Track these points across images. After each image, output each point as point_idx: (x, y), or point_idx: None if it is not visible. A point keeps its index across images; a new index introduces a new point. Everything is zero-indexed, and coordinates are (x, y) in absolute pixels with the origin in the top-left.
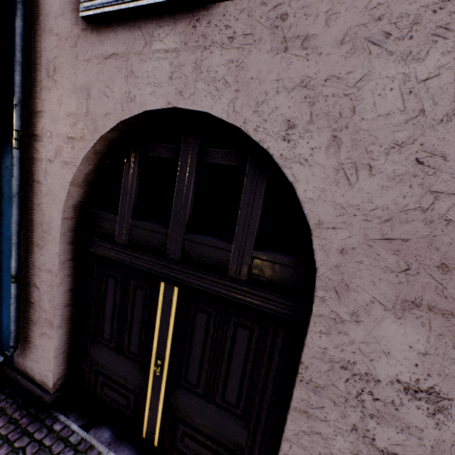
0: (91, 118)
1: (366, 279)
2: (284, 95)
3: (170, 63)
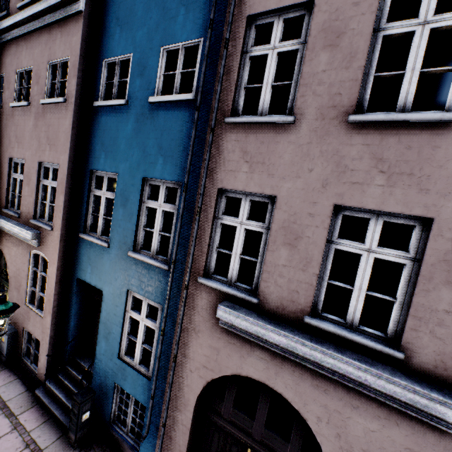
0: (218, 364)
1: None
2: (317, 406)
3: (263, 364)
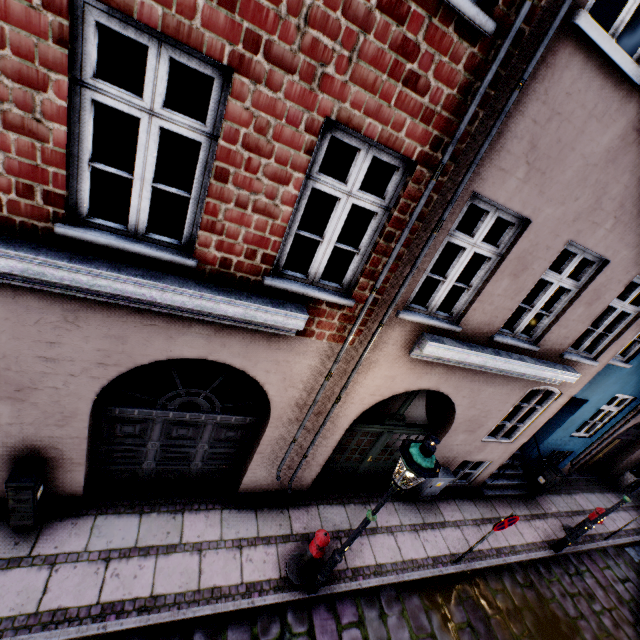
0: None
1: None
2: None
3: None
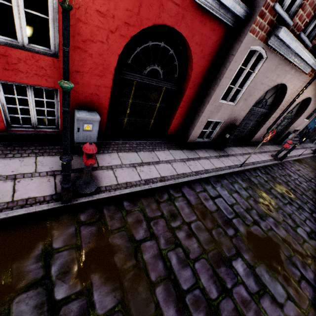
0: None
1: None
2: None
3: None
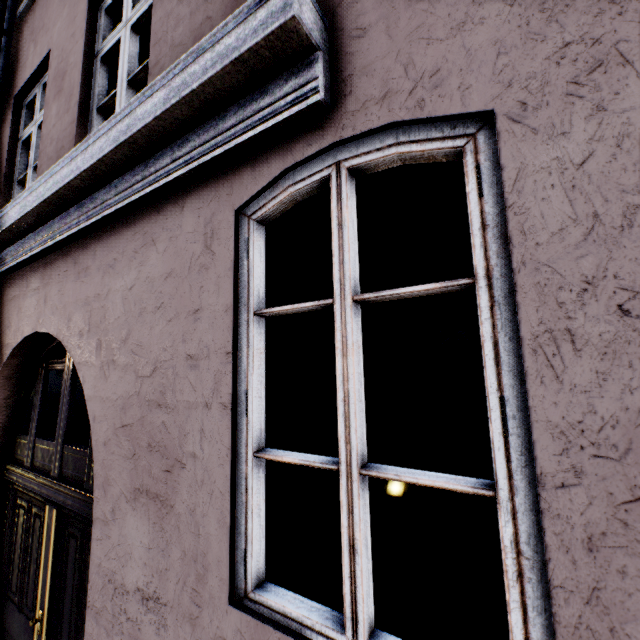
0: (1, 349)
1: (117, 470)
2: (79, 312)
3: (36, 298)
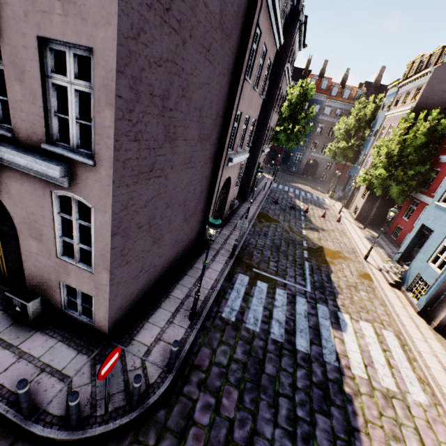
0: None
1: (25, 231)
2: None
3: None
